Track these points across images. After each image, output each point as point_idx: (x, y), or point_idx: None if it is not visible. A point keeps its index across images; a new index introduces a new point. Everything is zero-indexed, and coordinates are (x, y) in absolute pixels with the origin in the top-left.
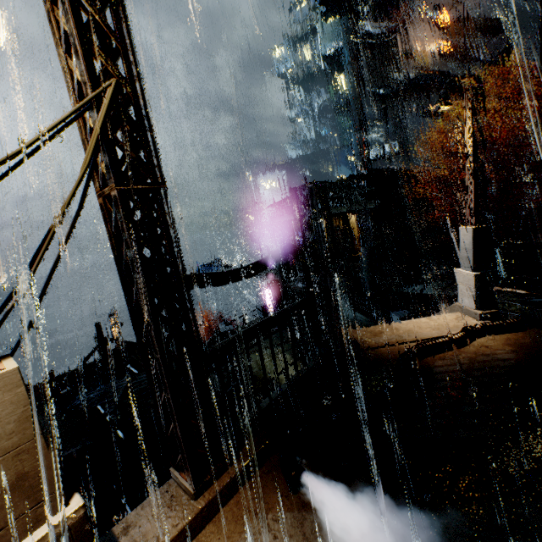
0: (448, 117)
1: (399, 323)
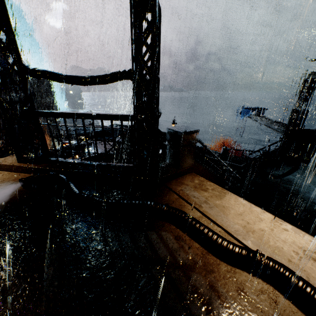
0: None
1: (237, 198)
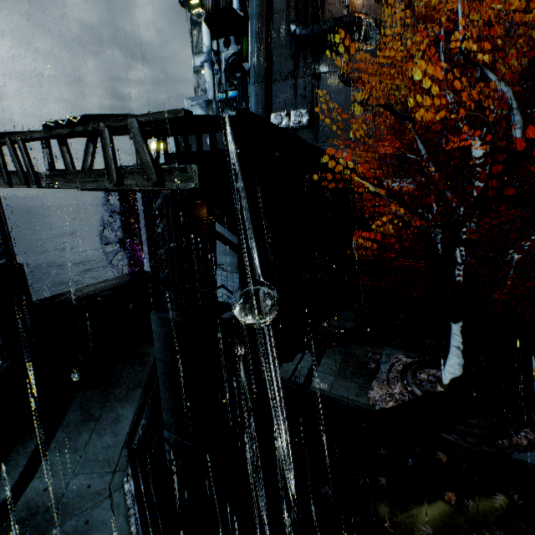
0: (370, 89)
1: None
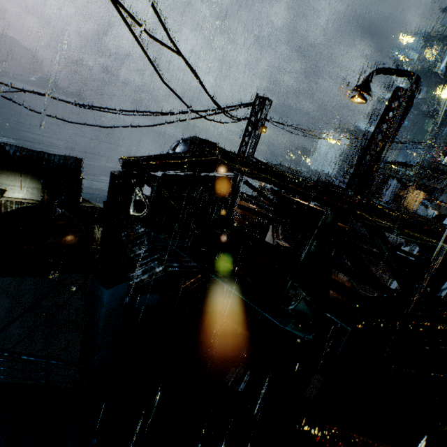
0: None
1: None
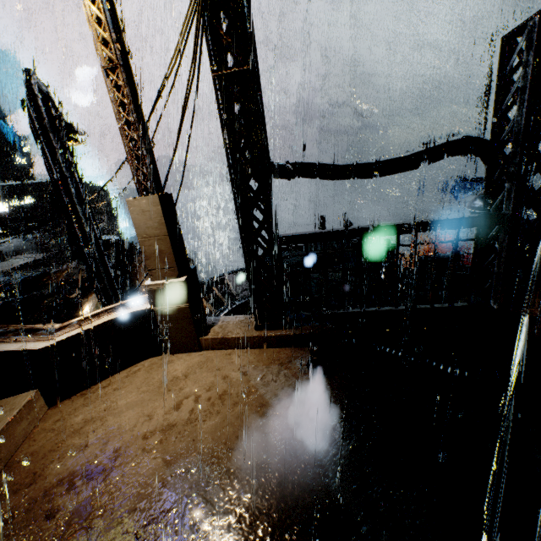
0: None
1: None
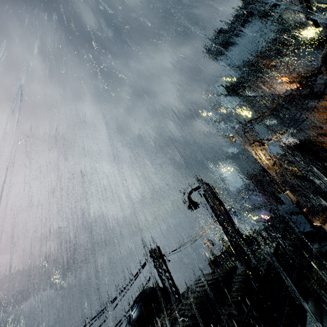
0: (317, 108)
1: None
